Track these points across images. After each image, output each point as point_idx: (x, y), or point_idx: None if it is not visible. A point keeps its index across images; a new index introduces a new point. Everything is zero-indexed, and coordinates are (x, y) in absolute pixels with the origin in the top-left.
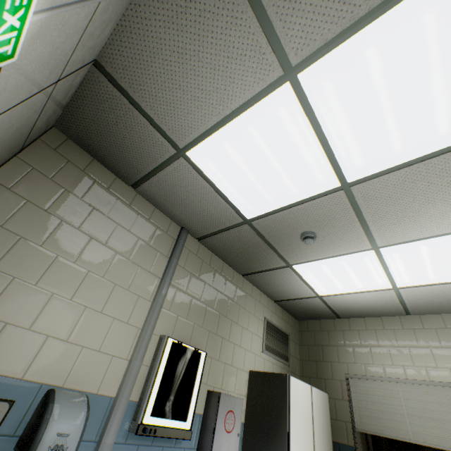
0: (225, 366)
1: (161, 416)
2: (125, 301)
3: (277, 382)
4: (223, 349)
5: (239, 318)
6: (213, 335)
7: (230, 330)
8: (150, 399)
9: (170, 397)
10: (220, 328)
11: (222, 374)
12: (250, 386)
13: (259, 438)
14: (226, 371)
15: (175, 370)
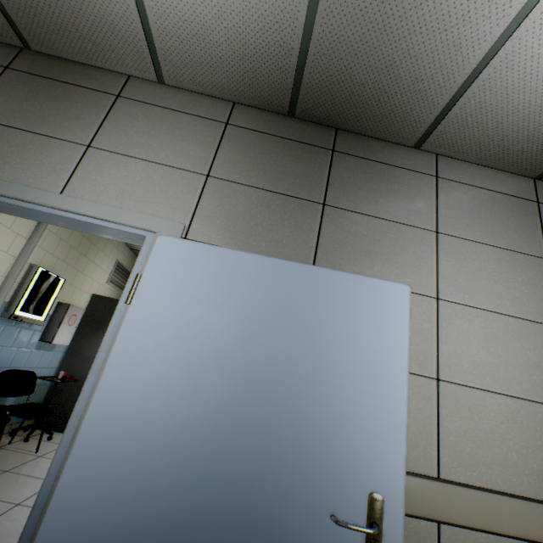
0: (75, 289)
1: (26, 312)
2: (7, 237)
3: (114, 304)
4: (77, 278)
5: (97, 258)
6: (72, 268)
7: (86, 266)
8: (21, 302)
9: (35, 302)
10: (78, 264)
11: (72, 293)
12: (91, 303)
13: (90, 331)
14: (75, 292)
15: (41, 288)
